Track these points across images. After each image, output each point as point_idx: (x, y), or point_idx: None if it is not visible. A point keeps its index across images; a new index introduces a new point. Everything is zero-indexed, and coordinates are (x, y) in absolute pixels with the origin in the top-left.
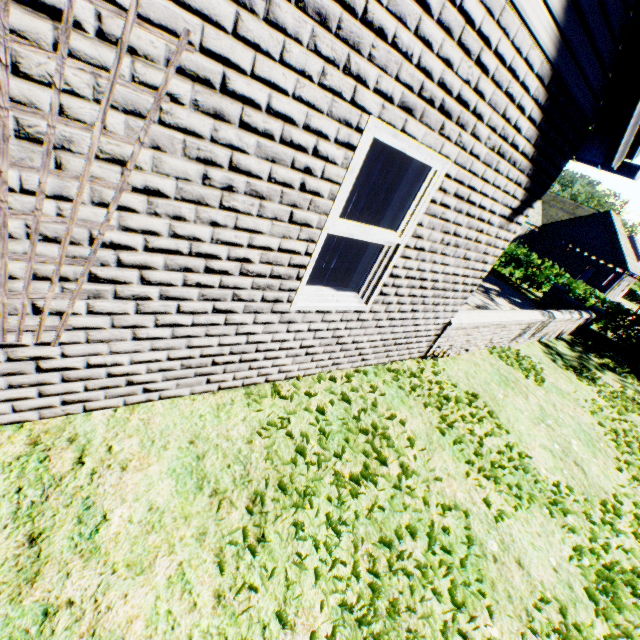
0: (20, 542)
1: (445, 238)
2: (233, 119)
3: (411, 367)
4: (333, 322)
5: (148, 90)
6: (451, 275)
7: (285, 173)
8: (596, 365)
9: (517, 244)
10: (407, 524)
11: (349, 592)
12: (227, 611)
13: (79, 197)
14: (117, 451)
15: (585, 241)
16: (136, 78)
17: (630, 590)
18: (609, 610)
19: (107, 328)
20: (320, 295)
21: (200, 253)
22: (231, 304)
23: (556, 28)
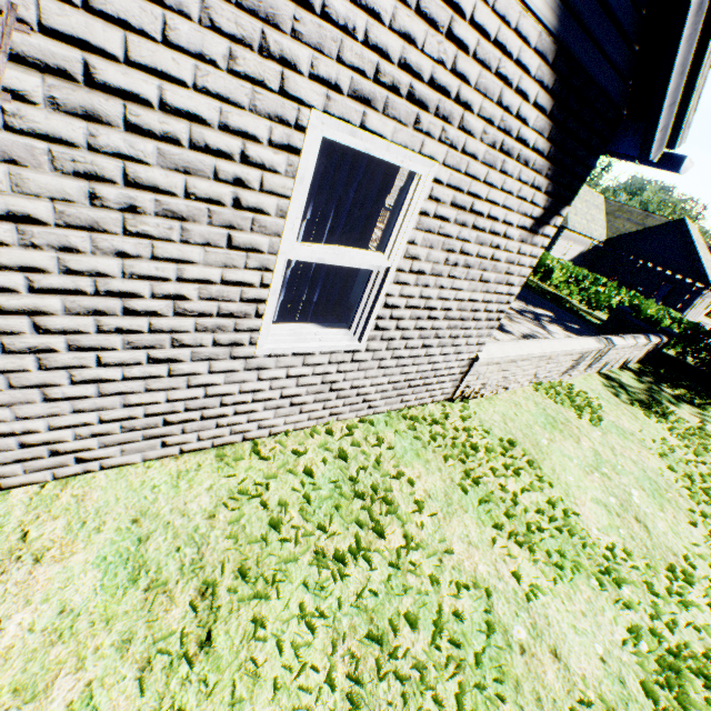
0: None
1: (450, 257)
2: (115, 120)
3: (434, 412)
4: (319, 365)
5: None
6: (468, 301)
7: (208, 187)
8: (669, 397)
9: (579, 262)
10: (405, 612)
11: (319, 707)
12: None
13: None
14: (34, 538)
15: (658, 254)
16: None
17: (702, 681)
18: (672, 710)
19: (3, 389)
20: (301, 334)
21: (112, 291)
22: (172, 351)
23: None
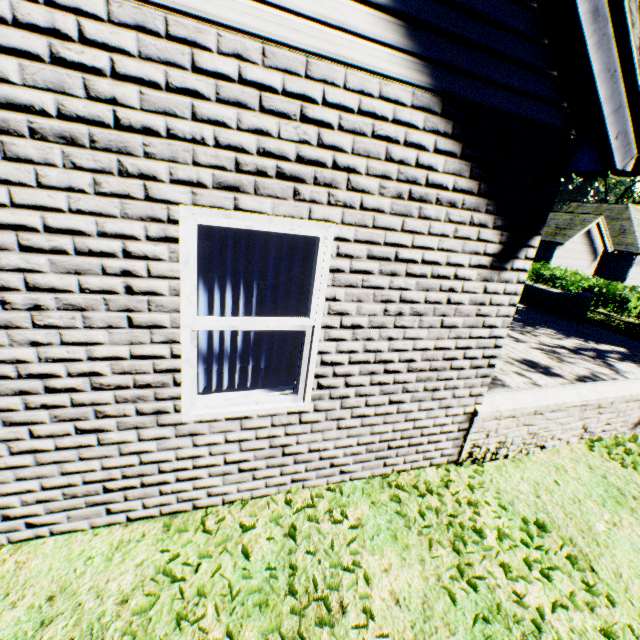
0: None
1: (390, 307)
2: (12, 246)
3: (432, 478)
4: (262, 428)
5: None
6: (434, 350)
7: (100, 281)
8: None
9: None
10: None
11: None
12: None
13: None
14: None
15: None
16: None
17: None
18: None
19: None
20: (243, 397)
21: (33, 374)
22: (98, 422)
23: (409, 56)
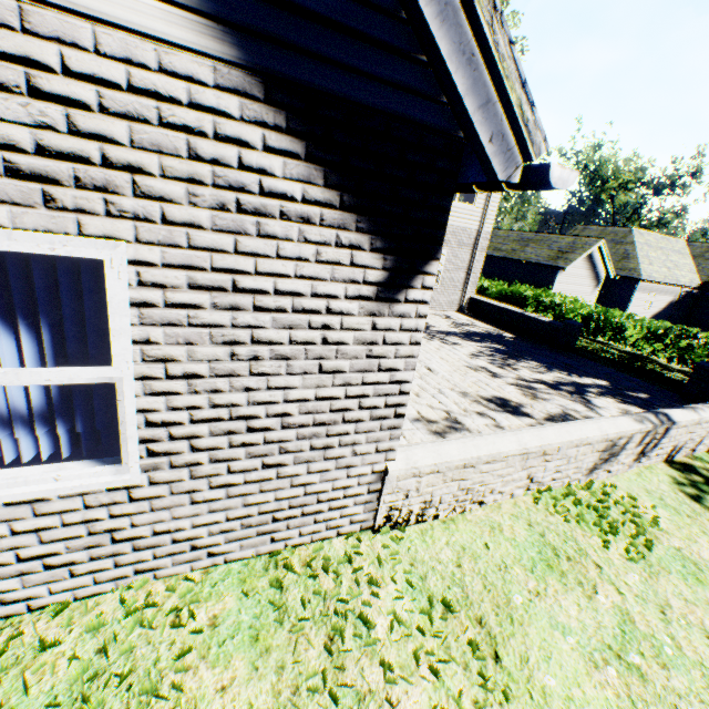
0: None
1: (240, 350)
2: None
3: (337, 551)
4: (71, 512)
5: None
6: (317, 400)
7: None
8: None
9: (672, 313)
10: None
11: None
12: None
13: None
14: None
15: None
16: None
17: None
18: None
19: None
20: (47, 471)
21: None
22: None
23: (198, 15)
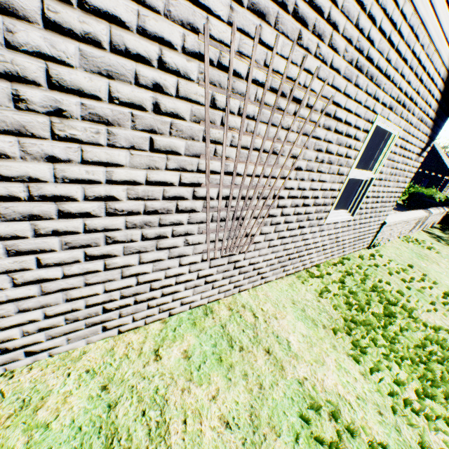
0: (263, 353)
1: (391, 171)
2: (332, 129)
3: (365, 254)
4: (337, 228)
5: (313, 123)
6: (389, 192)
7: (341, 150)
8: None
9: None
10: (424, 337)
11: (417, 372)
12: (371, 381)
13: (279, 176)
14: (266, 310)
15: None
16: (310, 119)
17: None
18: None
19: (261, 242)
20: None
21: (303, 196)
22: (304, 223)
23: None
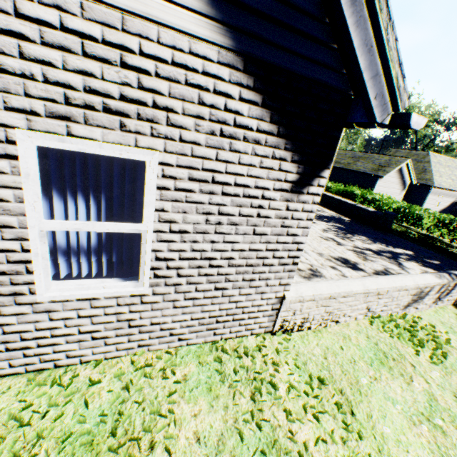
0: None
1: (211, 218)
2: None
3: (251, 344)
4: (109, 307)
5: None
6: (250, 251)
7: None
8: None
9: (453, 210)
10: None
11: None
12: None
13: None
14: None
15: None
16: None
17: None
18: None
19: None
20: (96, 282)
21: None
22: None
23: (214, 21)
